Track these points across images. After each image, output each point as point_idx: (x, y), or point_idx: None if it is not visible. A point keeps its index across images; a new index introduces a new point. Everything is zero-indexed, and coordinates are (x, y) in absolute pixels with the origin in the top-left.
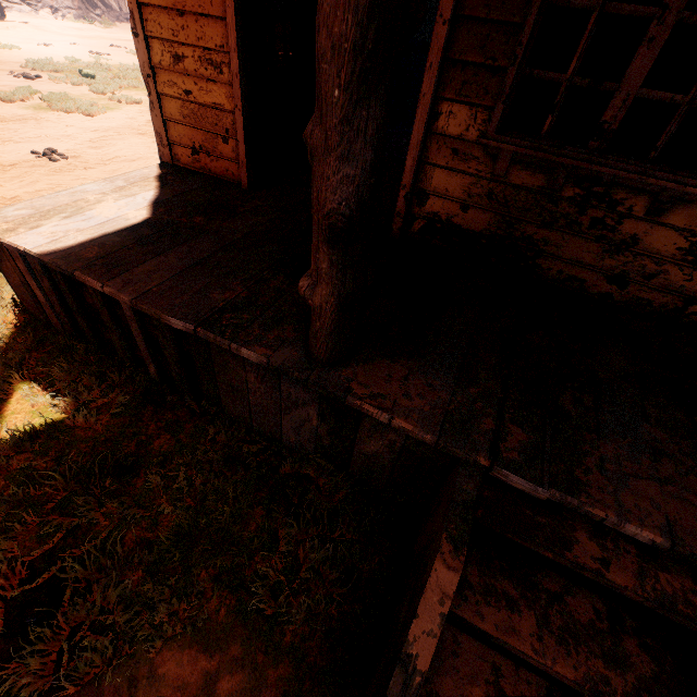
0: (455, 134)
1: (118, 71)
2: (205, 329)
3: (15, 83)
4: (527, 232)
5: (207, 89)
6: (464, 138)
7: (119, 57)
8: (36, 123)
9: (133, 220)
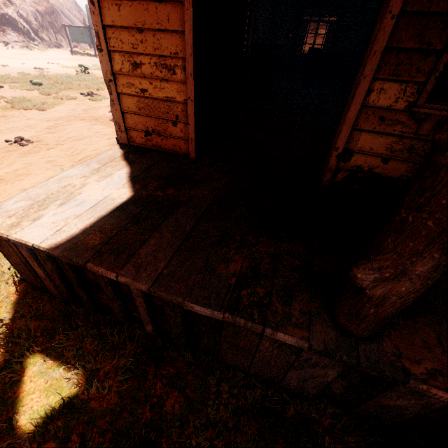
0: (384, 105)
1: (56, 79)
2: (232, 314)
3: None
4: None
5: (160, 87)
6: (392, 108)
7: (54, 69)
8: (5, 119)
9: (118, 199)
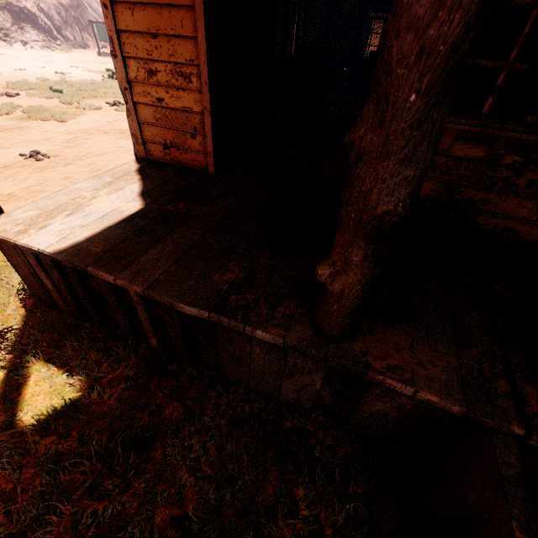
0: None
1: (79, 85)
2: (218, 314)
3: (0, 100)
4: (467, 195)
5: (177, 96)
6: None
7: (78, 74)
8: (20, 131)
9: (127, 212)
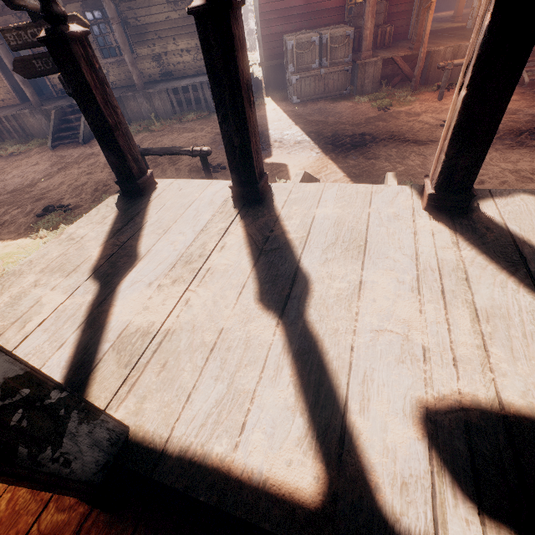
0: None
1: None
2: (18, 112)
3: None
4: None
5: None
6: None
7: None
8: None
9: None
